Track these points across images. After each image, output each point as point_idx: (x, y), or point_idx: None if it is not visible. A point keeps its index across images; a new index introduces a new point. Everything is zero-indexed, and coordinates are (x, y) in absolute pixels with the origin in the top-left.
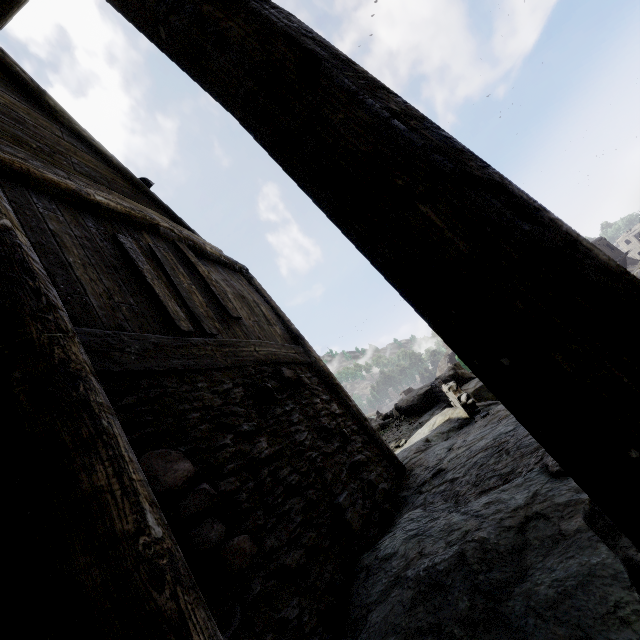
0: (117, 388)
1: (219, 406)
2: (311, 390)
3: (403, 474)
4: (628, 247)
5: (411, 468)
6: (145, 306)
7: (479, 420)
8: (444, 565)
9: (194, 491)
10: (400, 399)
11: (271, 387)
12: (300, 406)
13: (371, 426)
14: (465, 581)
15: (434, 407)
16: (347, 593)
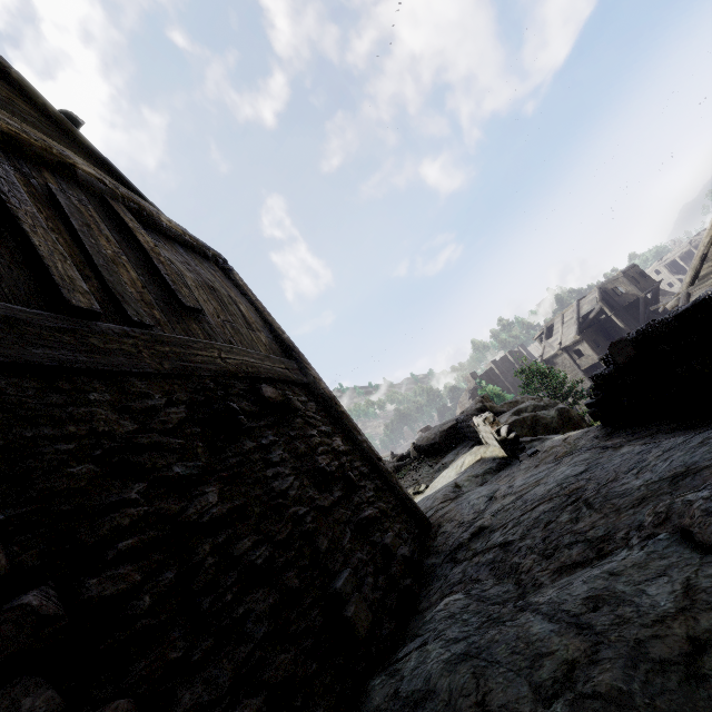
0: None
1: (128, 433)
2: (305, 418)
3: (428, 531)
4: (658, 278)
5: (438, 523)
6: (4, 261)
7: (526, 459)
8: None
9: None
10: (418, 437)
11: (236, 408)
12: (286, 439)
13: (386, 468)
14: None
15: (459, 446)
16: None
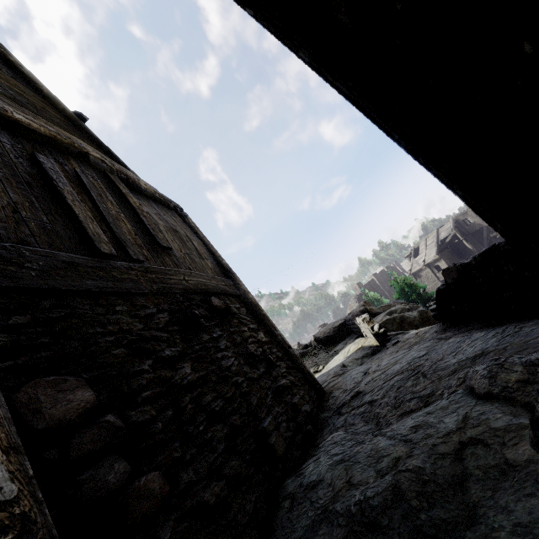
0: (5, 305)
1: (139, 330)
2: (239, 319)
3: (323, 396)
4: None
5: (330, 391)
6: (61, 225)
7: (391, 347)
8: (378, 500)
9: (93, 425)
10: (318, 331)
11: (198, 313)
12: (228, 333)
13: (294, 353)
14: (405, 521)
15: (347, 338)
16: (270, 524)
